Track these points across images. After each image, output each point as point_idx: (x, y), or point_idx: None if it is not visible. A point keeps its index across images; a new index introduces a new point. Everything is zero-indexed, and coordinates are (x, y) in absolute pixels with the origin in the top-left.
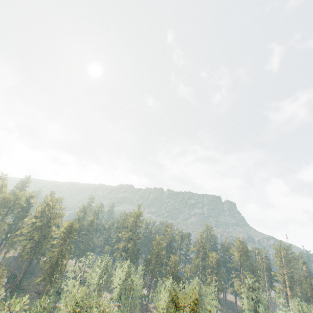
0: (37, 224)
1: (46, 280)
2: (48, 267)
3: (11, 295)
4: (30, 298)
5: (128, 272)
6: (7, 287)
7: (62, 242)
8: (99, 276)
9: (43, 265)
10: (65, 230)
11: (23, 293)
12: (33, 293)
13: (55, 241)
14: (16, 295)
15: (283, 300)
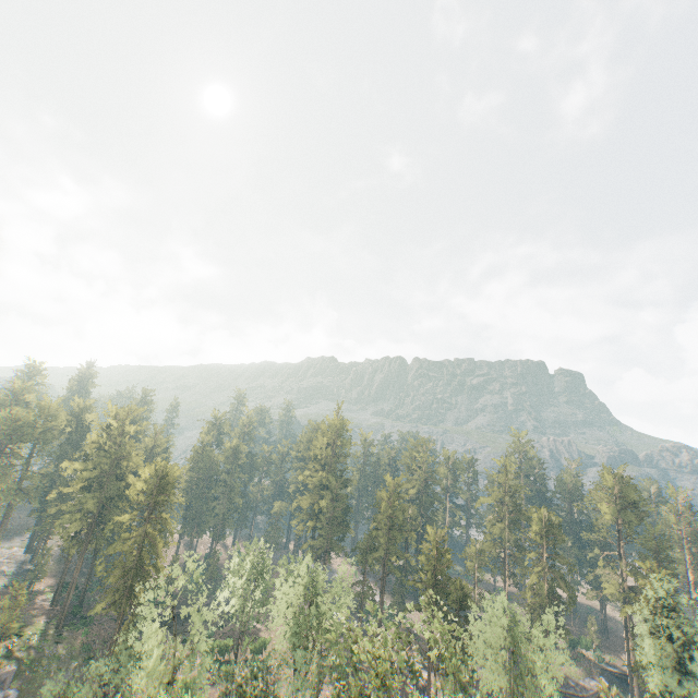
0: (84, 475)
1: (119, 607)
2: (118, 578)
3: (56, 635)
4: (102, 637)
5: (311, 585)
6: (51, 615)
7: (146, 516)
8: (244, 590)
9: (105, 574)
10: (147, 486)
11: (86, 628)
12: (110, 624)
13: (126, 516)
14: (70, 633)
15: None
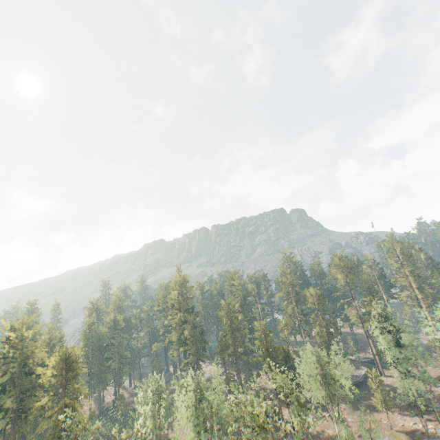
0: None
1: None
2: None
3: None
4: None
5: (198, 388)
6: None
7: (61, 393)
8: (152, 412)
9: None
10: (56, 370)
11: None
12: None
13: (45, 399)
14: None
15: (425, 313)
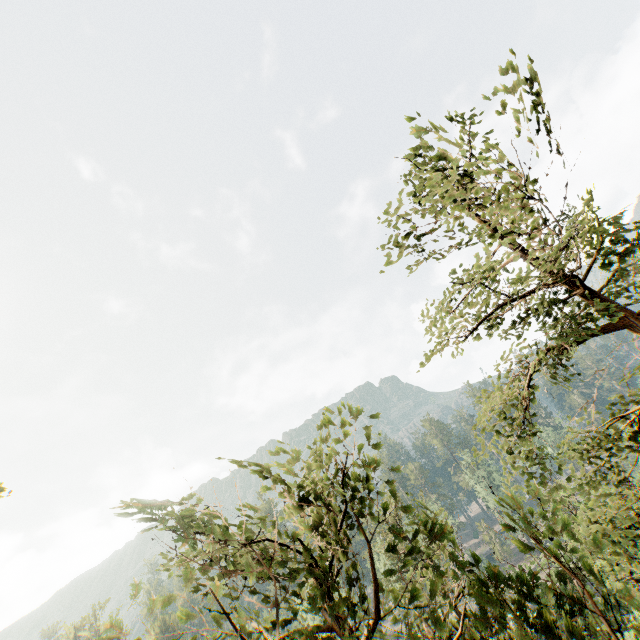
0: None
1: None
2: None
3: None
4: None
5: None
6: None
7: None
8: None
9: None
10: None
11: None
12: None
13: None
14: None
15: None
